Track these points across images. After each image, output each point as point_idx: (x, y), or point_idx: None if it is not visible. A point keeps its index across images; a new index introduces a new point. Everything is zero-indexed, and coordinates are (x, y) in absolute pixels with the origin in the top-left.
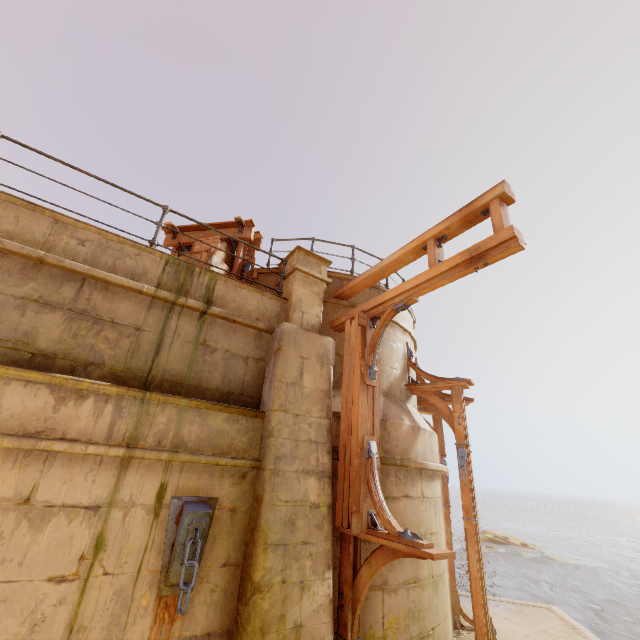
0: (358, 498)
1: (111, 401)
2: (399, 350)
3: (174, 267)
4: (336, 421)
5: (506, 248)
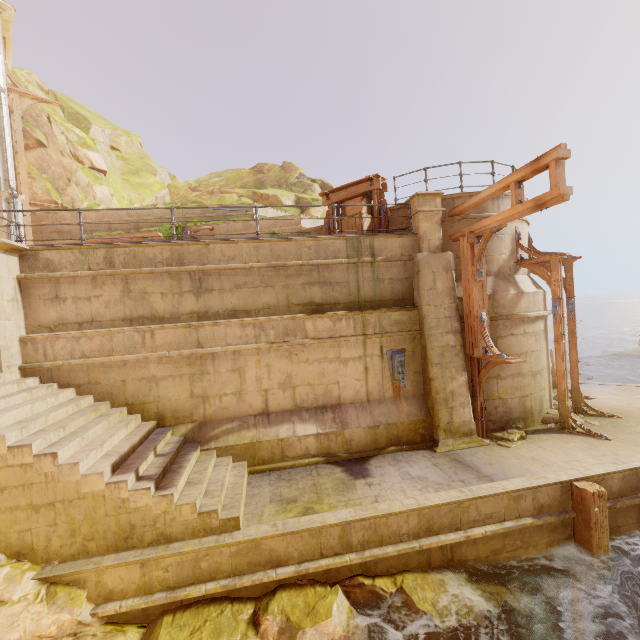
0: (476, 341)
1: (351, 318)
2: (507, 238)
3: (350, 242)
4: (460, 302)
5: (556, 201)
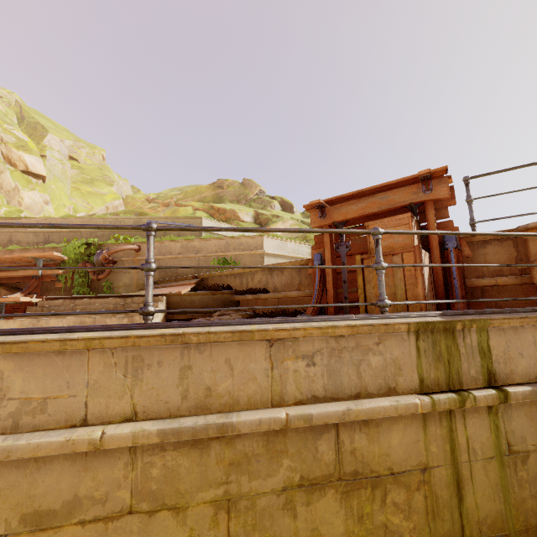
0: None
1: None
2: None
3: (427, 337)
4: None
5: None
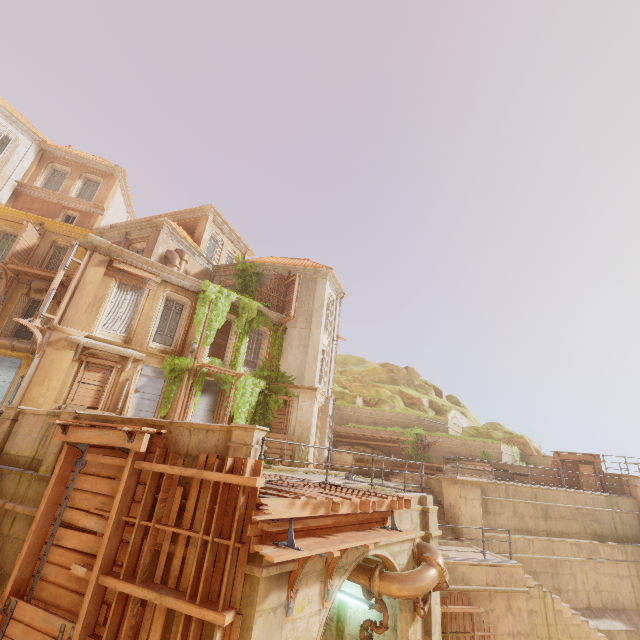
0: None
1: (619, 548)
2: None
3: (606, 498)
4: None
5: None
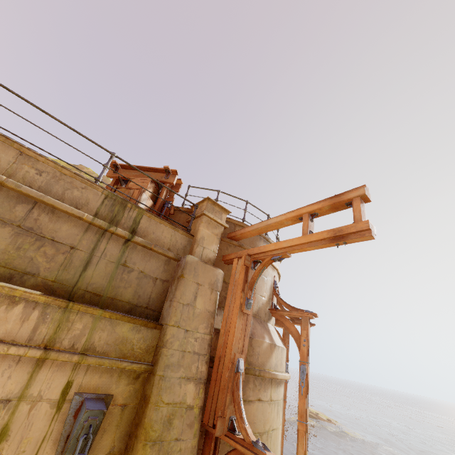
0: (224, 405)
1: (38, 308)
2: (268, 282)
3: (111, 201)
4: (216, 336)
5: (362, 236)
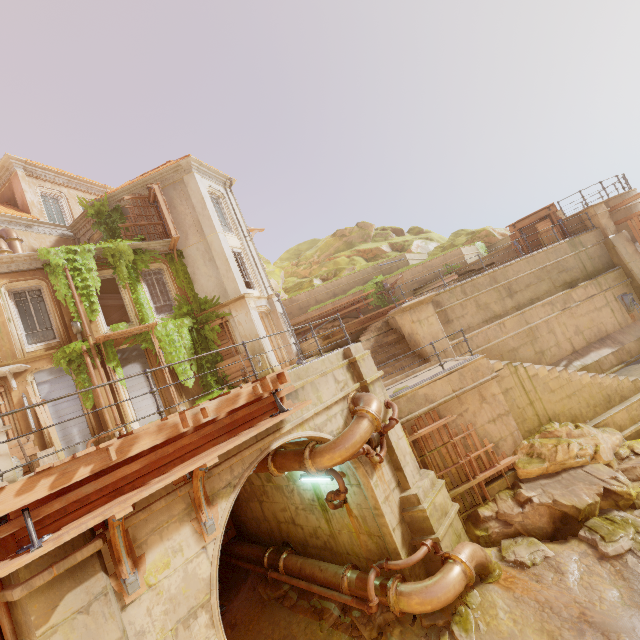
0: None
1: (591, 284)
2: None
3: (569, 243)
4: None
5: None
